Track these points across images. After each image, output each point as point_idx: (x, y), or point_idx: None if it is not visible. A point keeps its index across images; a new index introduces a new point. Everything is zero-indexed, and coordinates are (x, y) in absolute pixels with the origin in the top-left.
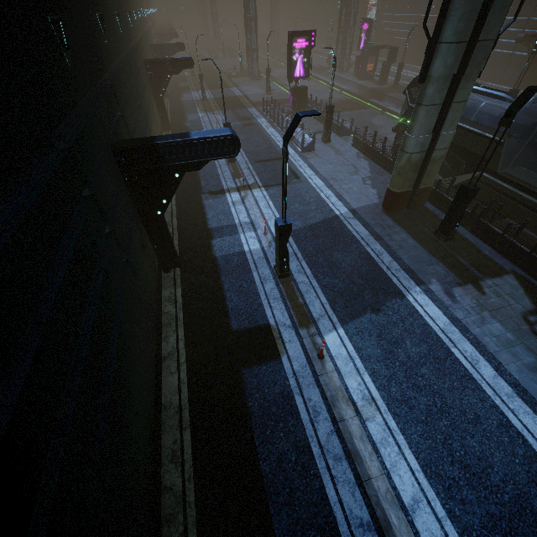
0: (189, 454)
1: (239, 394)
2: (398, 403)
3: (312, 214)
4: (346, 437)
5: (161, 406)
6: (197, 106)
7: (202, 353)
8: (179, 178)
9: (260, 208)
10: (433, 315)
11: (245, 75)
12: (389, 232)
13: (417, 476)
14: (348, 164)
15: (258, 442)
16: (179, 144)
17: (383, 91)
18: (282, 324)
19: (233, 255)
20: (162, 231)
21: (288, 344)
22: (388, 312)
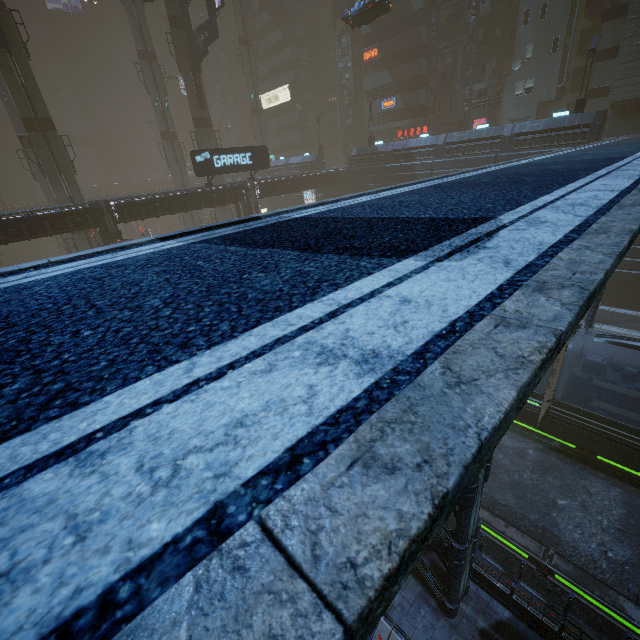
0: None
1: None
2: None
3: None
4: None
5: None
6: None
7: None
8: None
9: None
10: None
11: None
12: None
13: None
14: None
15: None
16: None
17: None
18: None
19: None
20: None
21: None
22: None
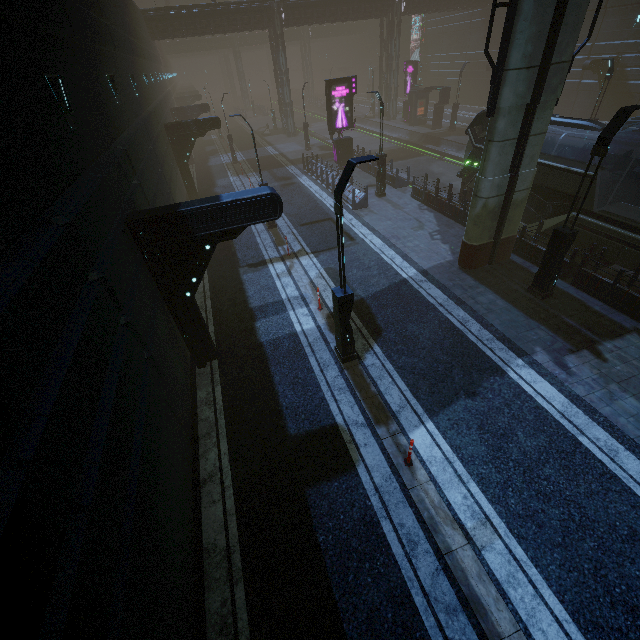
0: (244, 620)
1: (306, 525)
2: (521, 520)
3: (374, 280)
4: (459, 577)
5: (202, 551)
6: (228, 170)
7: (253, 471)
8: (211, 250)
9: (311, 278)
10: (545, 393)
11: (279, 132)
12: (472, 294)
13: (567, 629)
14: (410, 219)
15: (337, 594)
16: (209, 210)
17: (438, 136)
18: (353, 422)
19: (283, 338)
20: (193, 316)
21: (363, 449)
22: (488, 395)
